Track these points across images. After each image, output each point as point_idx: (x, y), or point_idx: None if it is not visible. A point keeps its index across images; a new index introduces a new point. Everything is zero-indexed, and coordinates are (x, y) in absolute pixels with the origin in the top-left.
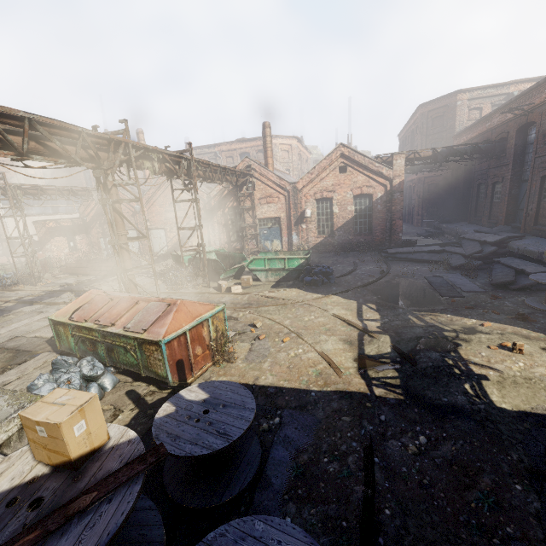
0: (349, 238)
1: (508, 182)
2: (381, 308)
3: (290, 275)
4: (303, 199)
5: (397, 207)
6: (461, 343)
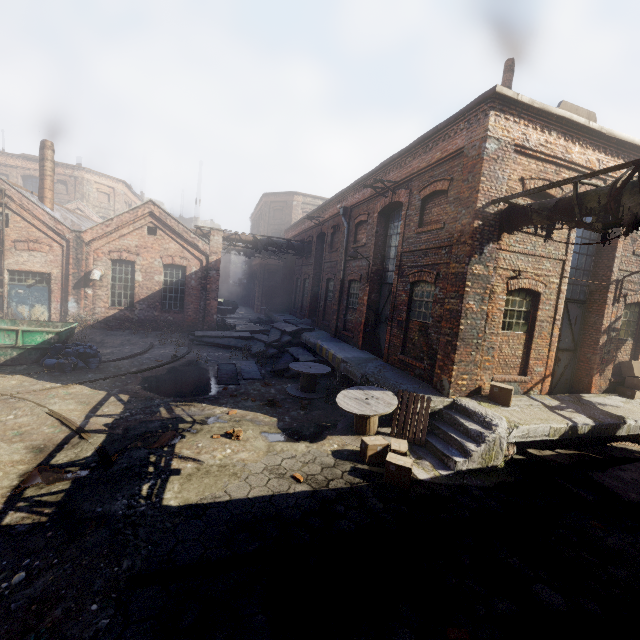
0: (154, 314)
1: (312, 280)
2: (135, 399)
3: (26, 356)
4: (91, 255)
5: (212, 286)
6: (187, 435)
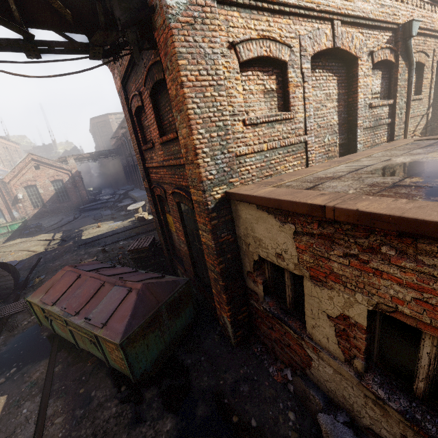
0: (57, 206)
1: (127, 166)
2: (65, 231)
3: (15, 234)
4: (13, 188)
5: (79, 184)
6: (85, 231)
